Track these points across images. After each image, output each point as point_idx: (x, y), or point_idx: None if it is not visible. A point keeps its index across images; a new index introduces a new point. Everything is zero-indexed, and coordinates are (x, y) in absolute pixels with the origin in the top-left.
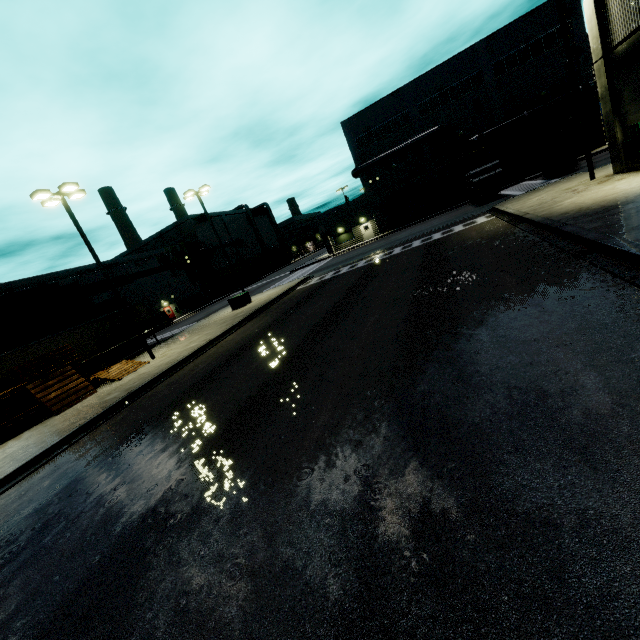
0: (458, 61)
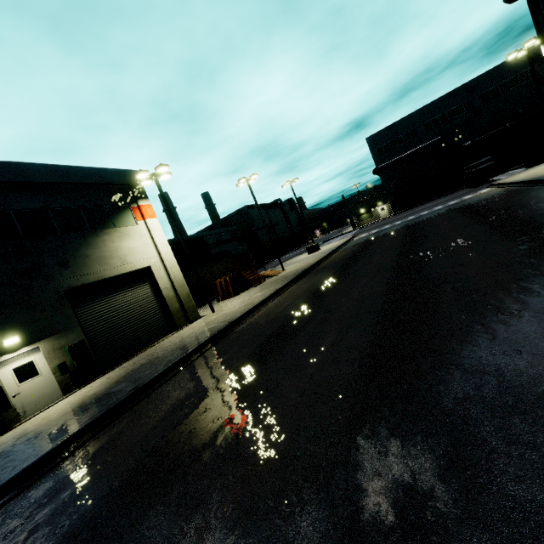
0: (454, 94)
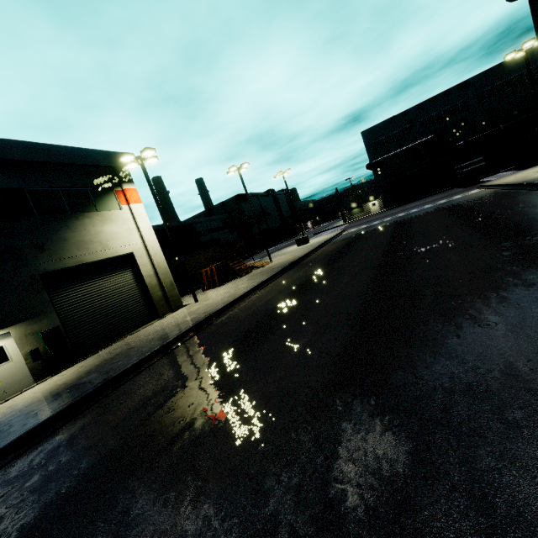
0: (450, 92)
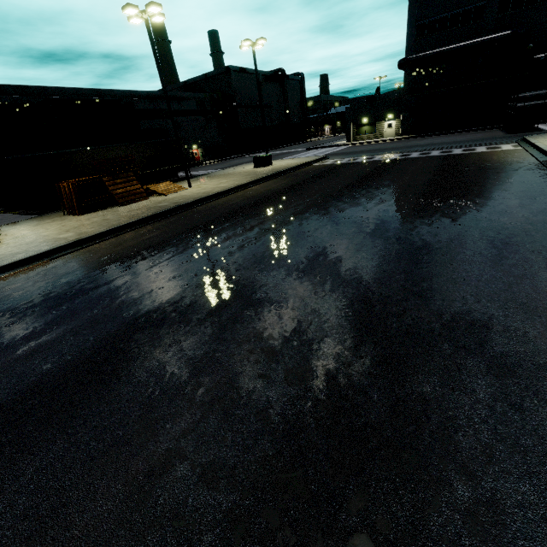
0: None
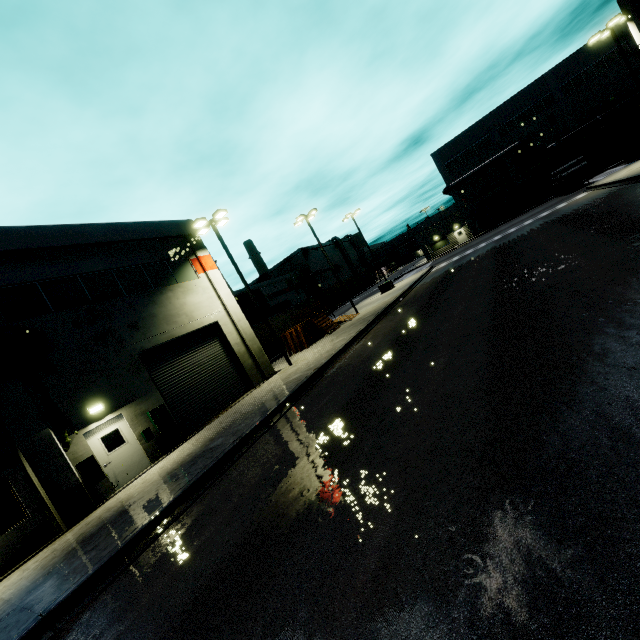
0: (529, 90)
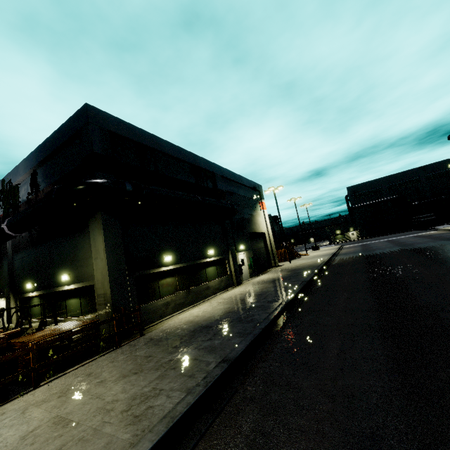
0: (408, 172)
